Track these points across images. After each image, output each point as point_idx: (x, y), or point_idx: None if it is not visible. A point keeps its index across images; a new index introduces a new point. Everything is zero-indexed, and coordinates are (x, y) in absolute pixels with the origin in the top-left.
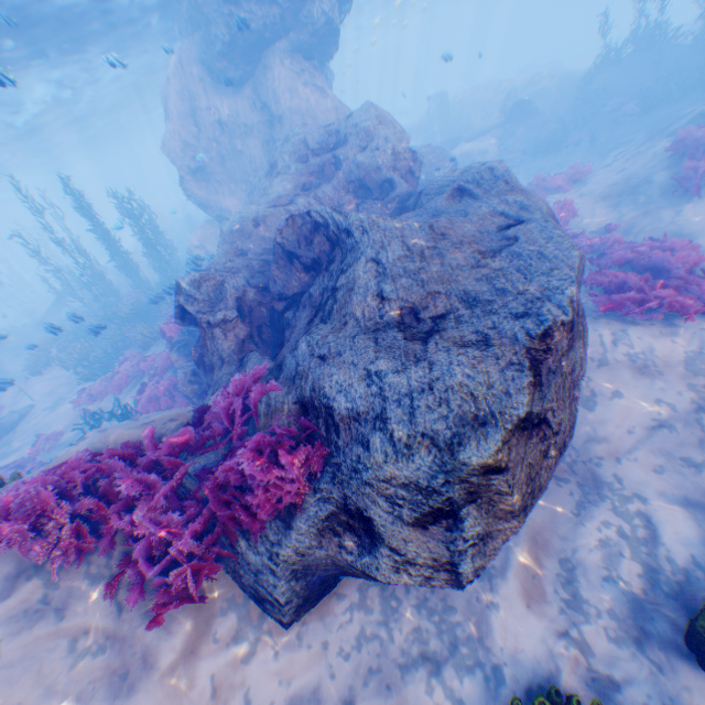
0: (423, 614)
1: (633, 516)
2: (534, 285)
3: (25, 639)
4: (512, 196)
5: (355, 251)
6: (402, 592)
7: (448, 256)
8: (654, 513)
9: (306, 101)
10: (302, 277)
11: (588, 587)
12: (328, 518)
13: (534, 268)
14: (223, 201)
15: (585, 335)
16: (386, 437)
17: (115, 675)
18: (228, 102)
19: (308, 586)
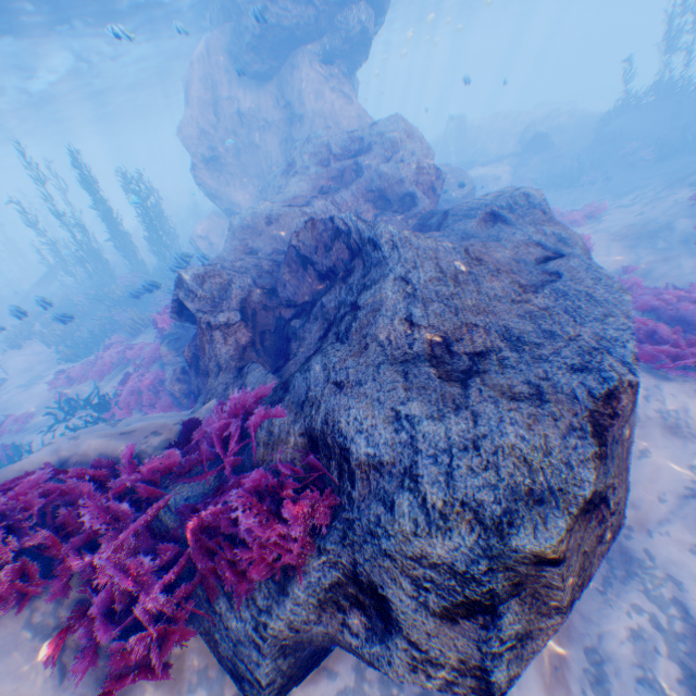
0: None
1: (669, 603)
2: (588, 332)
3: None
4: (550, 227)
5: (382, 267)
6: None
7: (486, 285)
8: (693, 603)
9: (331, 105)
10: (314, 284)
11: (622, 692)
12: (333, 587)
13: (585, 311)
14: (233, 193)
15: None
16: (416, 501)
17: None
18: (251, 96)
19: (297, 663)
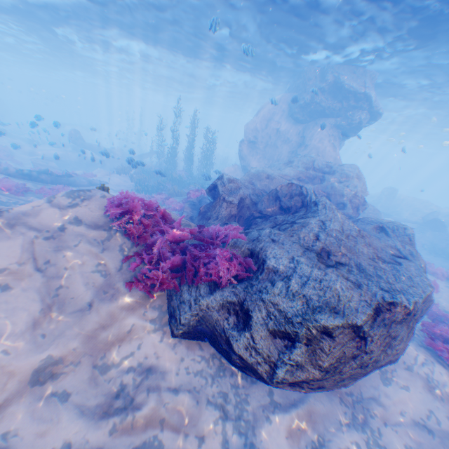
0: (233, 390)
1: None
2: (398, 284)
3: (88, 247)
4: (409, 247)
5: (314, 213)
6: (229, 373)
7: (359, 245)
8: None
9: (324, 147)
10: (275, 210)
11: None
12: (230, 302)
13: (402, 279)
14: (252, 161)
15: (409, 332)
16: (285, 285)
17: (102, 289)
18: (288, 126)
19: (194, 328)
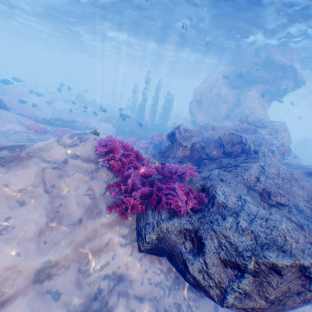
0: (185, 302)
1: None
2: None
3: (81, 176)
4: None
5: (254, 159)
6: (182, 286)
7: (294, 188)
8: None
9: (255, 107)
10: (219, 154)
11: None
12: (186, 229)
13: None
14: (198, 116)
15: None
16: (235, 221)
17: (89, 208)
18: (227, 90)
19: (156, 246)
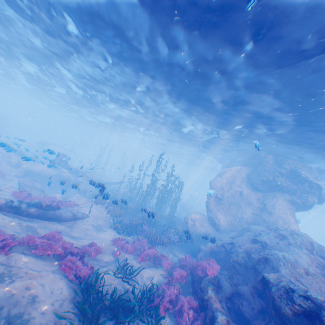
0: None
1: None
2: None
3: None
4: None
5: None
6: None
7: None
8: None
9: (288, 218)
10: None
11: None
12: None
13: None
14: (218, 214)
15: None
16: None
17: None
18: (248, 190)
19: None
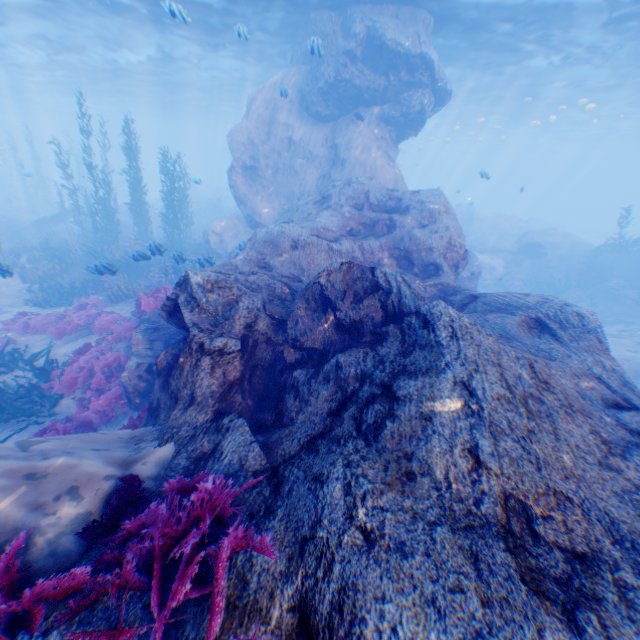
0: None
1: None
2: None
3: None
4: (609, 362)
5: (434, 355)
6: None
7: (563, 425)
8: None
9: (373, 160)
10: (330, 333)
11: None
12: None
13: None
14: (258, 203)
15: None
16: None
17: None
18: (305, 129)
19: None
